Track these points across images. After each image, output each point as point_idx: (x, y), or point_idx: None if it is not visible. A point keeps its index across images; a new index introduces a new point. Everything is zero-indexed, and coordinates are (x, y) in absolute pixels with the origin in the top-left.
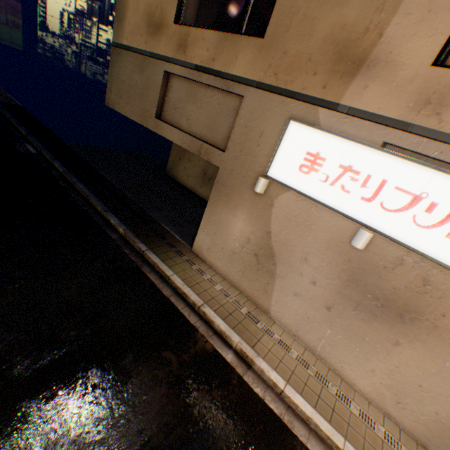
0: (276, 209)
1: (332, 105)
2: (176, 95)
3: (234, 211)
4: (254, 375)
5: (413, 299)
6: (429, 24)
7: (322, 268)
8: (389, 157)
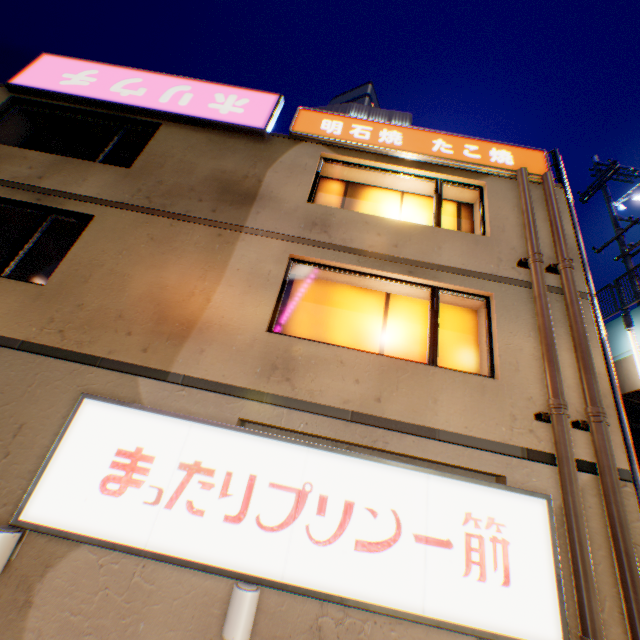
0: (42, 611)
1: (161, 373)
2: None
3: None
4: None
5: None
6: (254, 296)
7: None
8: (251, 438)
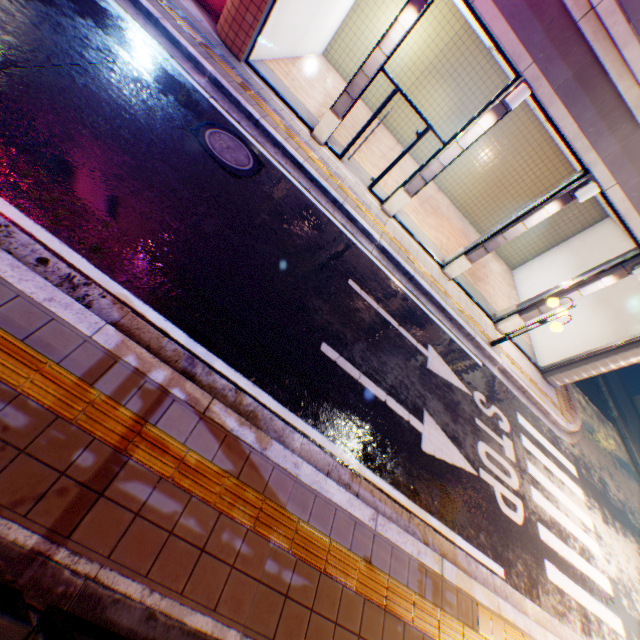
0: None
1: None
2: None
3: None
4: None
5: None
6: None
7: None
8: None
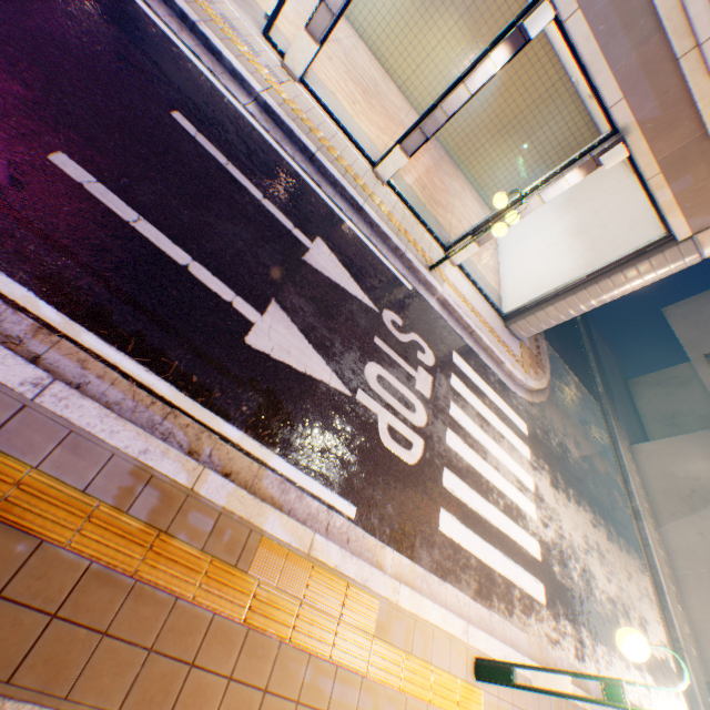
0: None
1: None
2: None
3: (705, 455)
4: (635, 523)
5: None
6: None
7: None
8: None
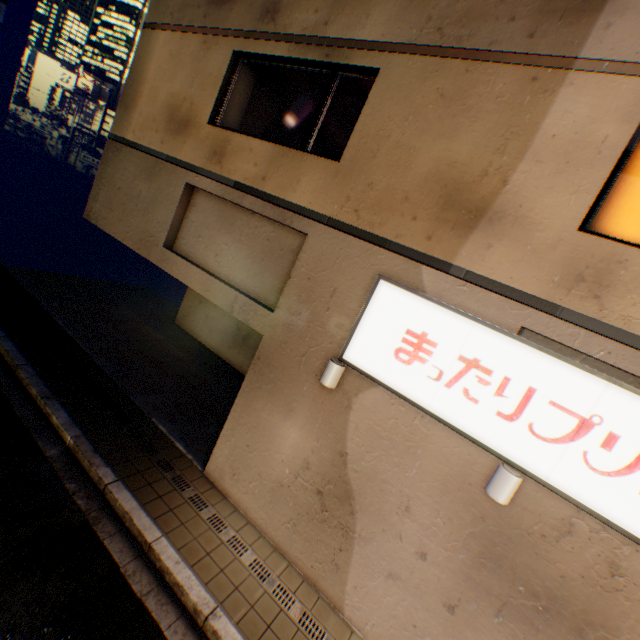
0: (357, 415)
1: (442, 265)
2: (202, 218)
3: (284, 411)
4: None
5: (597, 599)
6: (568, 178)
7: (436, 527)
8: (536, 353)
